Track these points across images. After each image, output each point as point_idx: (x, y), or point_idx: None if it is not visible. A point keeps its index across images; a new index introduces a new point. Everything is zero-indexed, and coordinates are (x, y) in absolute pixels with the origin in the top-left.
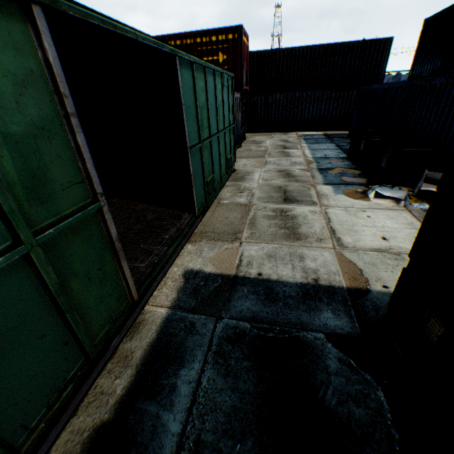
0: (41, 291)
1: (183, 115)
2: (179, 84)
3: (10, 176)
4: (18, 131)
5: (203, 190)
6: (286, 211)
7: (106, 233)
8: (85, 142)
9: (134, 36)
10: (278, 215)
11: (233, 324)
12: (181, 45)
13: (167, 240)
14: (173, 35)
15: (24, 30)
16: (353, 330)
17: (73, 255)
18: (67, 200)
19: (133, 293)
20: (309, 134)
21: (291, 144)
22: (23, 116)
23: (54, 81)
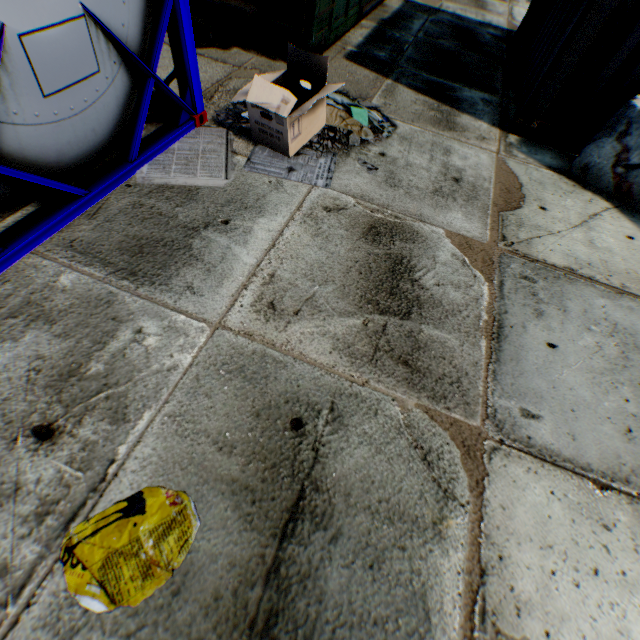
0: None
1: None
2: None
3: None
4: None
5: None
6: None
7: None
8: None
9: None
10: None
11: (438, 20)
12: None
13: None
14: None
15: None
16: (502, 37)
17: None
18: None
19: None
20: None
21: None
22: None
23: None
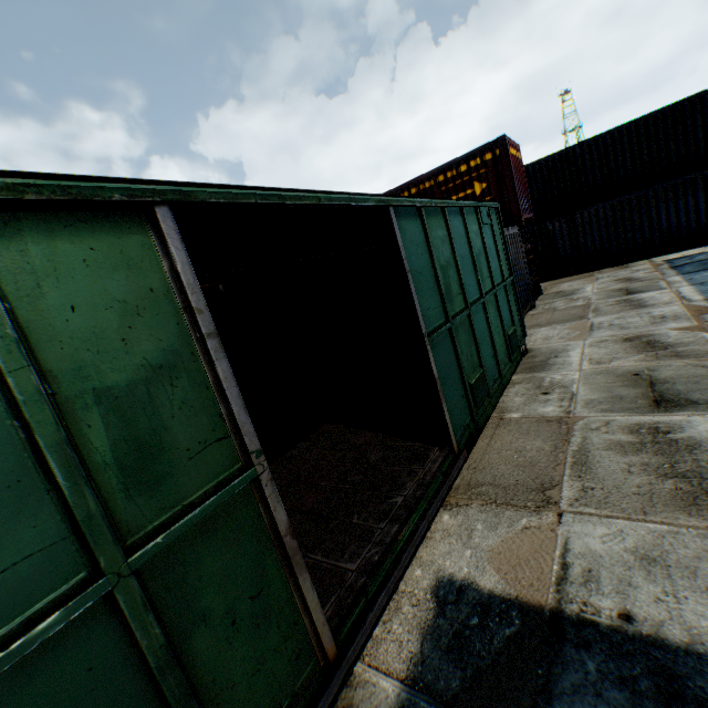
0: (133, 662)
1: (409, 286)
2: (397, 244)
3: (98, 454)
4: (121, 381)
5: (464, 401)
6: (664, 429)
7: (267, 521)
8: (229, 371)
9: (314, 200)
10: (645, 441)
11: None
12: (418, 191)
13: (399, 509)
14: (405, 184)
15: (144, 240)
16: None
17: (201, 577)
18: (195, 474)
19: (324, 640)
20: (680, 256)
21: (640, 283)
22: (130, 357)
23: (184, 294)
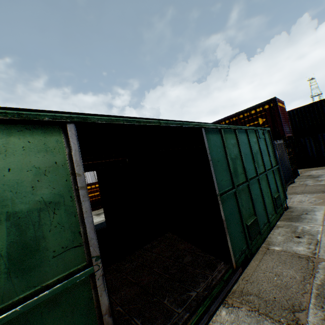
0: None
1: (210, 168)
2: (205, 146)
3: None
4: (25, 208)
5: (242, 235)
6: None
7: (96, 301)
8: (89, 208)
9: (157, 123)
10: None
11: None
12: (229, 121)
13: (192, 301)
14: (223, 118)
15: (59, 139)
16: None
17: None
18: (55, 266)
19: None
20: None
21: None
22: (34, 196)
23: (73, 166)
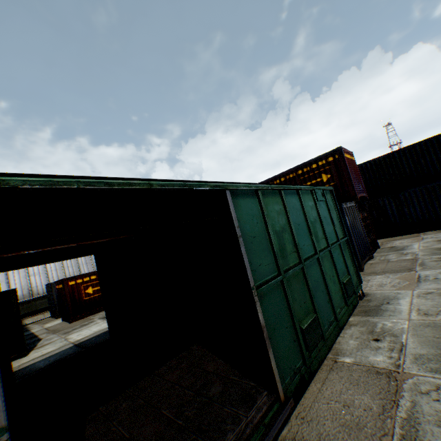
0: None
1: (240, 248)
2: (231, 216)
3: None
4: None
5: (295, 344)
6: None
7: None
8: None
9: (146, 185)
10: None
11: None
12: (285, 179)
13: None
14: (277, 175)
15: None
16: None
17: None
18: None
19: None
20: None
21: None
22: None
23: None
